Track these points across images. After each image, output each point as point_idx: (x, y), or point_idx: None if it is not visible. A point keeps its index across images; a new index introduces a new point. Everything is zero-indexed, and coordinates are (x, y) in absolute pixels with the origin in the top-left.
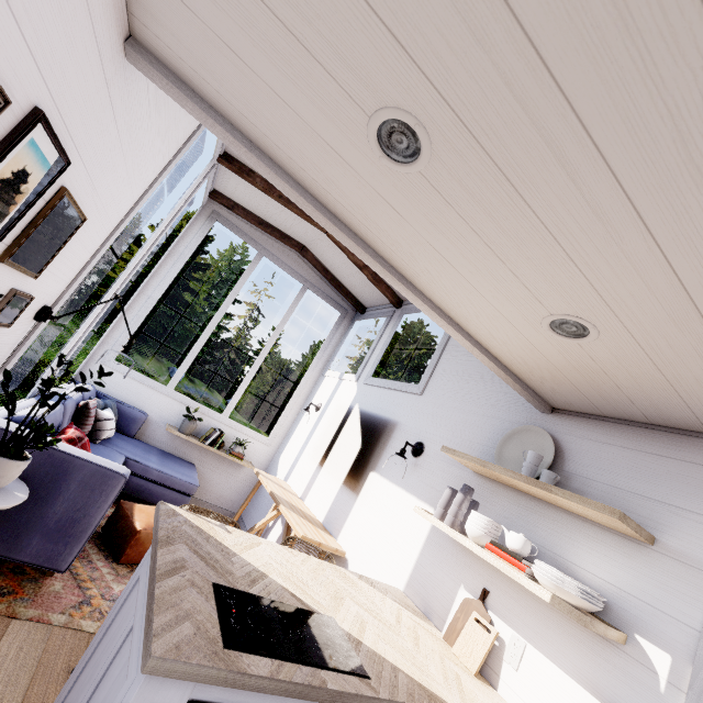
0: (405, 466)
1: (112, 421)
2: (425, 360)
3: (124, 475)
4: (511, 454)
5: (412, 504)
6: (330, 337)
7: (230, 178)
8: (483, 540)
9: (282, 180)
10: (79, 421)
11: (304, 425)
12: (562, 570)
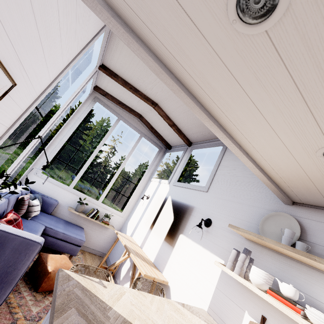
0: (201, 232)
1: (38, 206)
2: (192, 172)
3: (40, 243)
4: (269, 229)
5: (207, 255)
6: (153, 161)
7: (104, 79)
8: (264, 287)
9: (147, 54)
10: (18, 207)
11: (141, 206)
12: (319, 309)
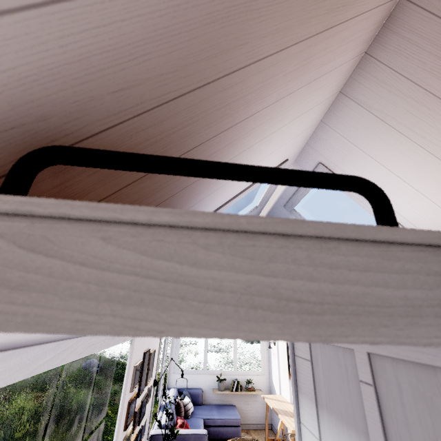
0: None
1: (190, 403)
2: None
3: (205, 434)
4: None
5: None
6: None
7: None
8: None
9: None
10: (179, 411)
11: (273, 355)
12: None
